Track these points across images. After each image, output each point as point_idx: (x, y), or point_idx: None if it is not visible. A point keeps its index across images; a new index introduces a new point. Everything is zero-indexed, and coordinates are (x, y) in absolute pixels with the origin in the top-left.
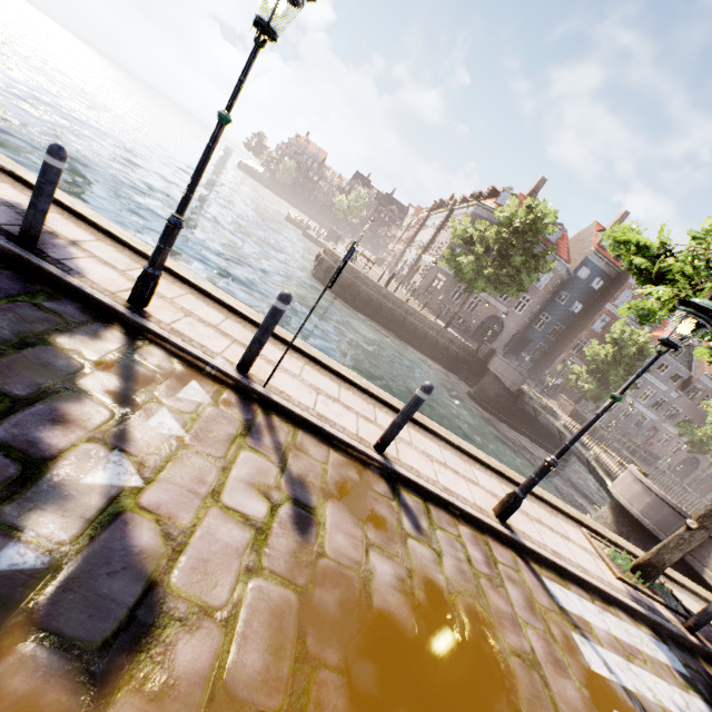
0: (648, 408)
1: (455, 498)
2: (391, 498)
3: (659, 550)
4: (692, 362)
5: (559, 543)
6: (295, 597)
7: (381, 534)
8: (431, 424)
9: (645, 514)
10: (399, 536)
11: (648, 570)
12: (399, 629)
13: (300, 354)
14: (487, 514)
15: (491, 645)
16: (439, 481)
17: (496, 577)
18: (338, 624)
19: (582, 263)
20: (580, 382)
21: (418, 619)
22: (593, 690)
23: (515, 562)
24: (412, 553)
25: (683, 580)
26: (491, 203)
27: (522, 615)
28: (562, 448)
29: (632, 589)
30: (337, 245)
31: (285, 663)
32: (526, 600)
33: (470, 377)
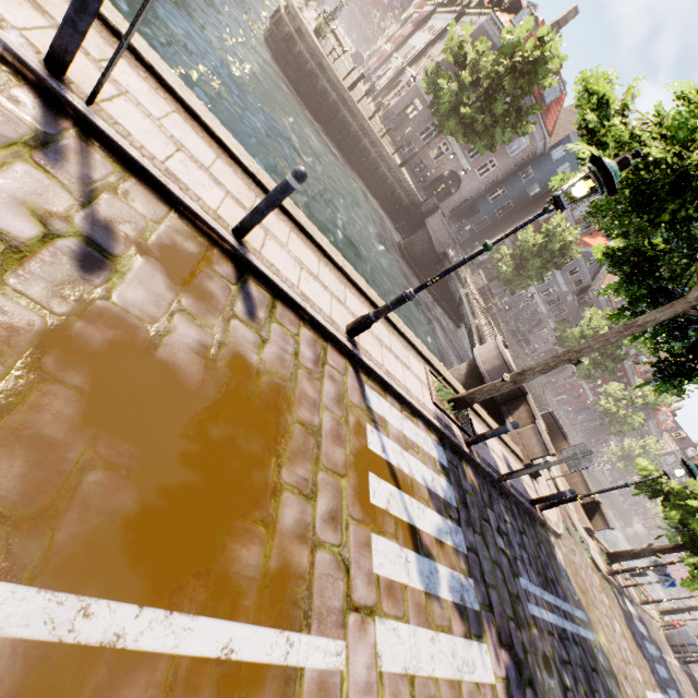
0: (544, 303)
1: (309, 306)
2: (232, 283)
3: (475, 391)
4: (598, 273)
5: (397, 368)
6: (44, 321)
7: (200, 306)
8: (320, 238)
9: (490, 373)
10: (224, 315)
11: (460, 403)
12: (180, 379)
13: (174, 97)
14: (338, 328)
15: (279, 413)
16: (300, 287)
17: (318, 373)
18: (98, 357)
19: (562, 141)
20: (501, 263)
21: (208, 378)
22: (360, 458)
23: (346, 369)
24: (231, 331)
25: (487, 417)
26: (506, 19)
27: (326, 403)
28: (422, 284)
29: (441, 412)
30: (308, 8)
31: (1, 368)
32: (338, 395)
33: (406, 229)
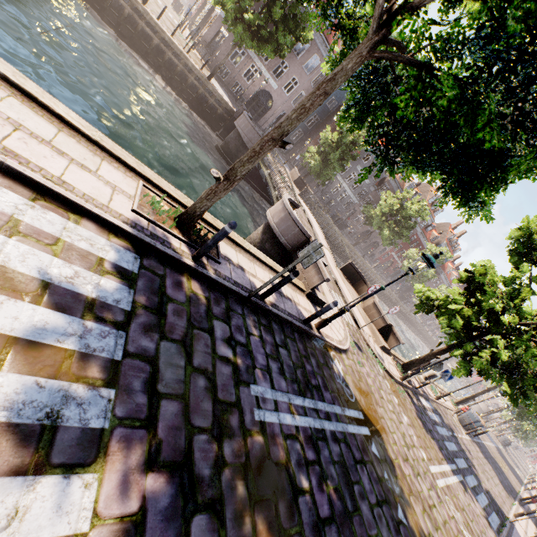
0: (355, 195)
1: None
2: None
3: (196, 201)
4: None
5: (49, 159)
6: None
7: None
8: None
9: (278, 225)
10: None
11: (184, 217)
12: None
13: None
14: None
15: None
16: None
17: None
18: None
19: None
20: (310, 159)
21: None
22: None
23: None
24: None
25: (252, 249)
26: None
27: None
28: None
29: (150, 223)
30: None
31: None
32: None
33: (225, 136)
